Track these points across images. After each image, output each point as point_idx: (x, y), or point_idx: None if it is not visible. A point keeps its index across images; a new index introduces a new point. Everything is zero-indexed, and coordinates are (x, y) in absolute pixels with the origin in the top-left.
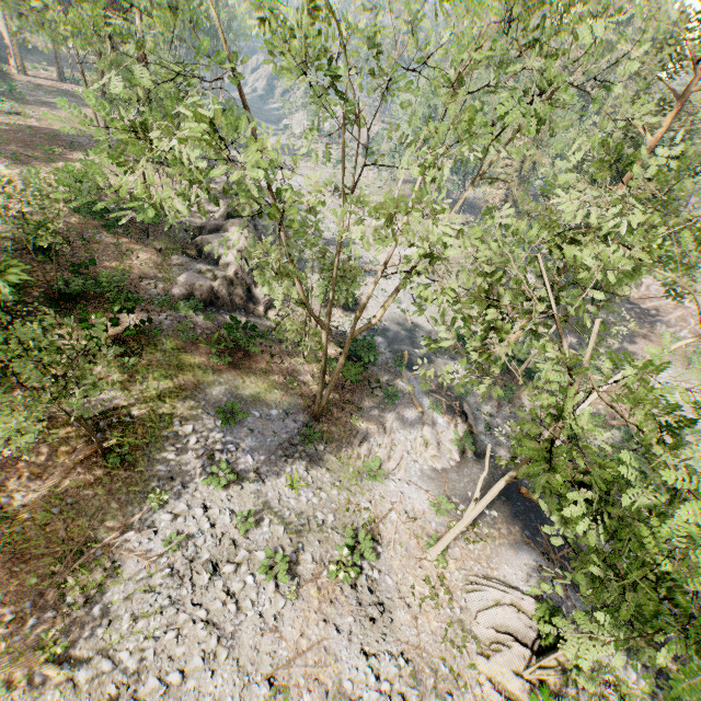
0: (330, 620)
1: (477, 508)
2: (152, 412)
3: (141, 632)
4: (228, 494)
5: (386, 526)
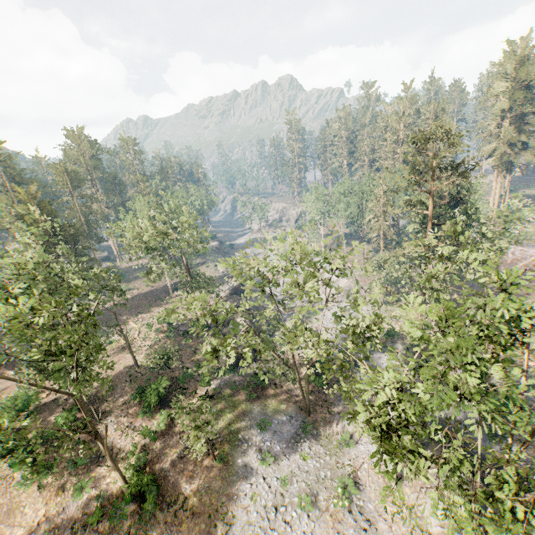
0: (340, 531)
1: None
2: (228, 433)
3: None
4: (273, 469)
5: (362, 473)
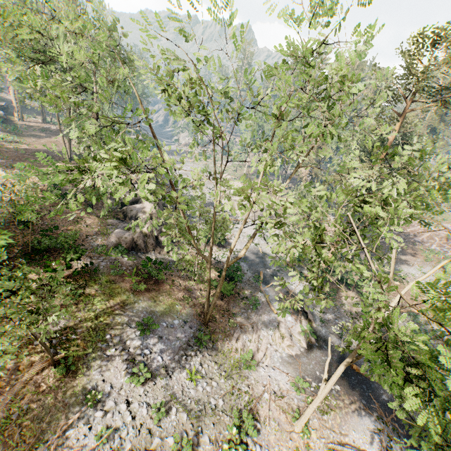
0: None
1: (327, 387)
2: (91, 329)
3: None
4: (145, 390)
5: (261, 405)
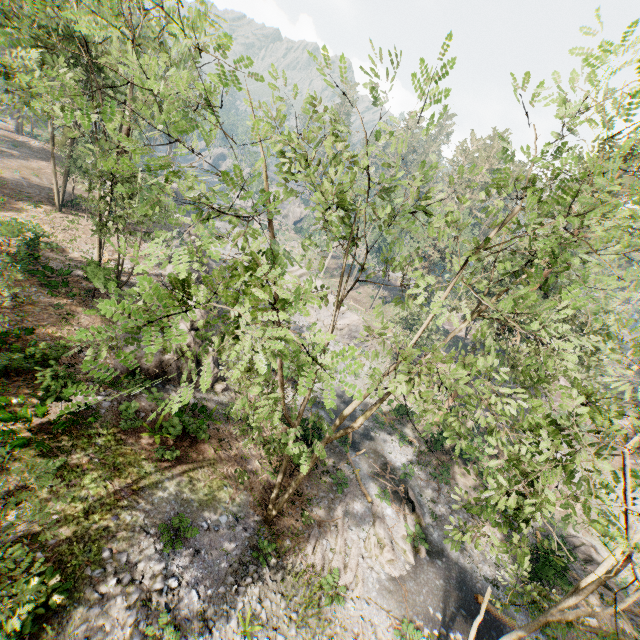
0: None
1: None
2: (75, 538)
3: None
4: None
5: None
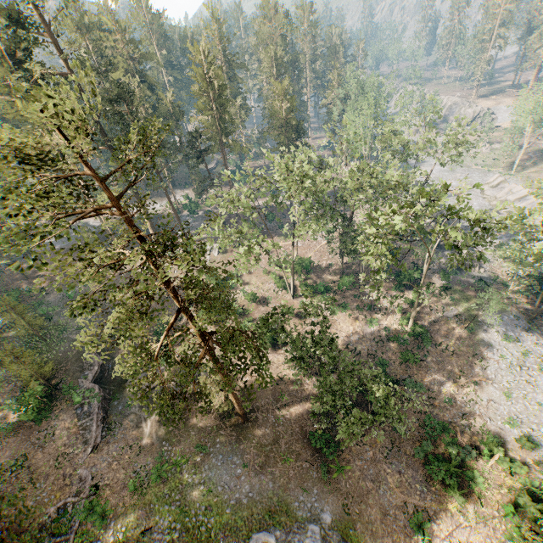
0: None
1: None
2: (469, 316)
3: (505, 379)
4: (511, 345)
5: None
